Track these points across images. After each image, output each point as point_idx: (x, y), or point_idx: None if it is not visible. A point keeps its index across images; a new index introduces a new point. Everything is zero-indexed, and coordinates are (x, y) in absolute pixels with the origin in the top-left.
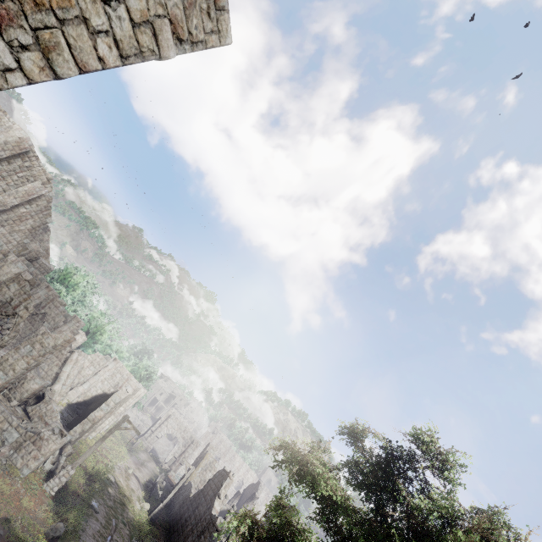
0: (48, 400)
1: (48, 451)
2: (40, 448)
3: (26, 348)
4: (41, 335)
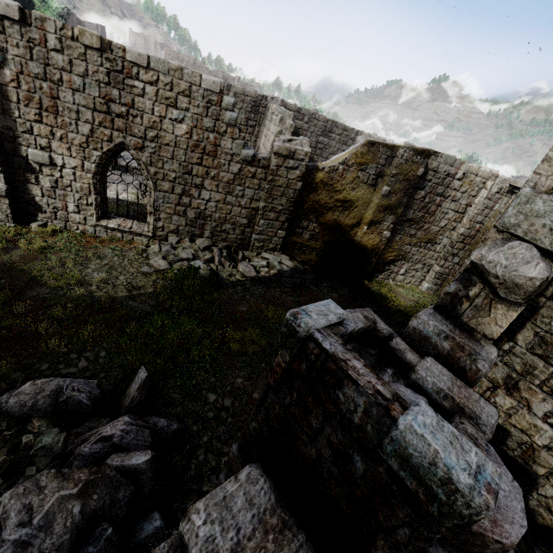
0: None
1: None
2: None
3: None
4: None
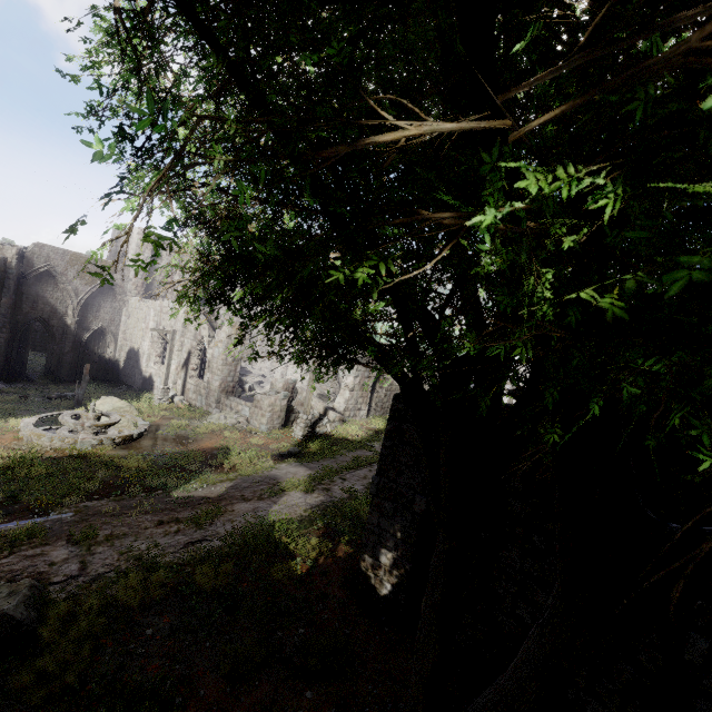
0: (301, 391)
1: (266, 407)
2: (261, 408)
3: (216, 351)
4: (217, 337)
